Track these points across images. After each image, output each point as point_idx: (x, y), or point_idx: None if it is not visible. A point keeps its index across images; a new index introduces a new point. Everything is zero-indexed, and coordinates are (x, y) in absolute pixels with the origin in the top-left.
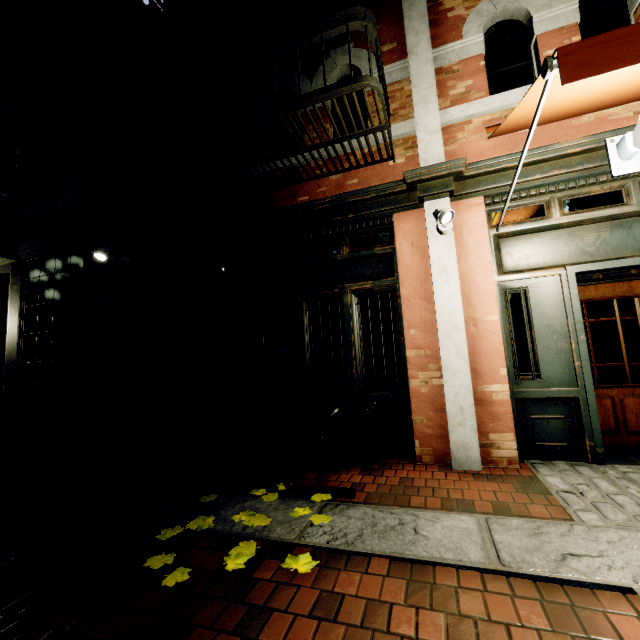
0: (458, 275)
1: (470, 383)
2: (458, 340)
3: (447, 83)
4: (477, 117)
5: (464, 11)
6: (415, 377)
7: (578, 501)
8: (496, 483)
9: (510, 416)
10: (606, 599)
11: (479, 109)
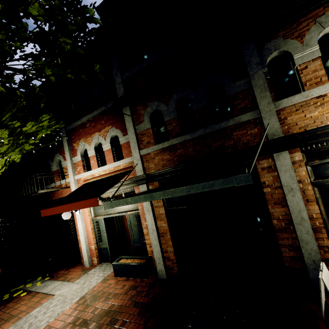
0: (81, 220)
1: (85, 246)
2: (82, 236)
3: (76, 167)
4: (82, 177)
5: (77, 147)
6: (80, 244)
7: (84, 276)
8: (83, 271)
9: (95, 253)
10: (51, 297)
11: (81, 176)
